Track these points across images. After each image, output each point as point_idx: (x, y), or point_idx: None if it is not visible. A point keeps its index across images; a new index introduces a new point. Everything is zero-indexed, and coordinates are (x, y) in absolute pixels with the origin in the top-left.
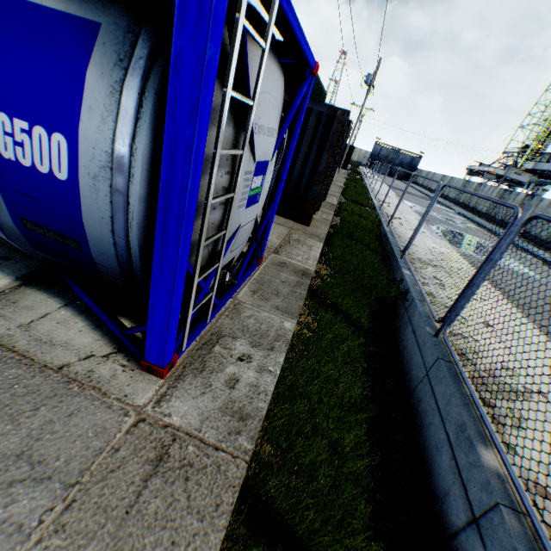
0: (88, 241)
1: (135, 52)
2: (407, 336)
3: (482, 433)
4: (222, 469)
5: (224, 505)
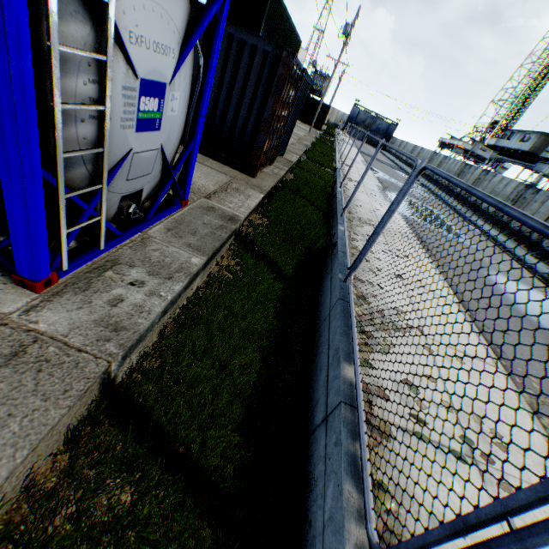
0: None
1: None
2: (327, 283)
3: (352, 355)
4: (81, 366)
5: (73, 392)
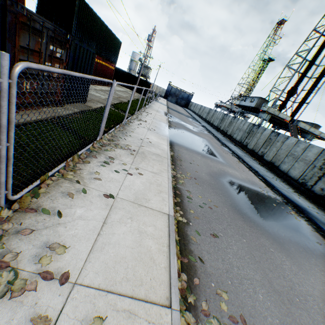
0: None
1: None
2: None
3: None
4: None
5: None
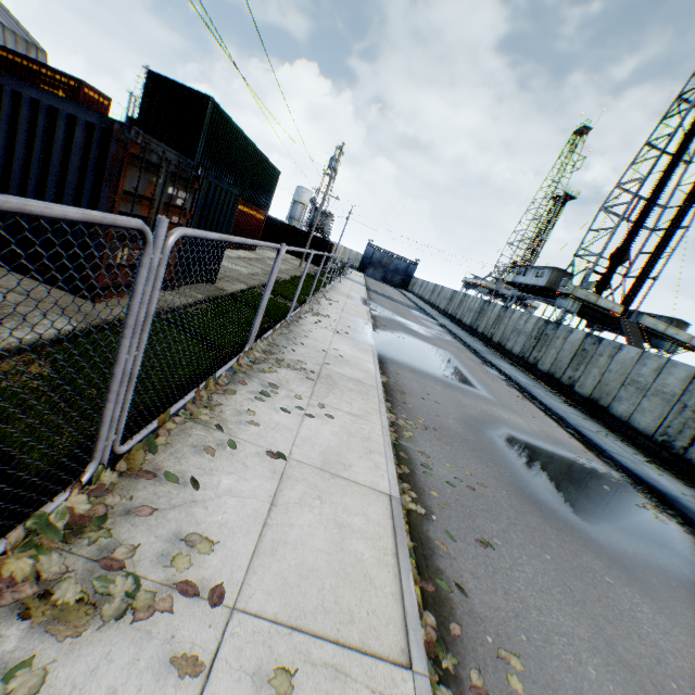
0: None
1: None
2: None
3: None
4: None
5: None
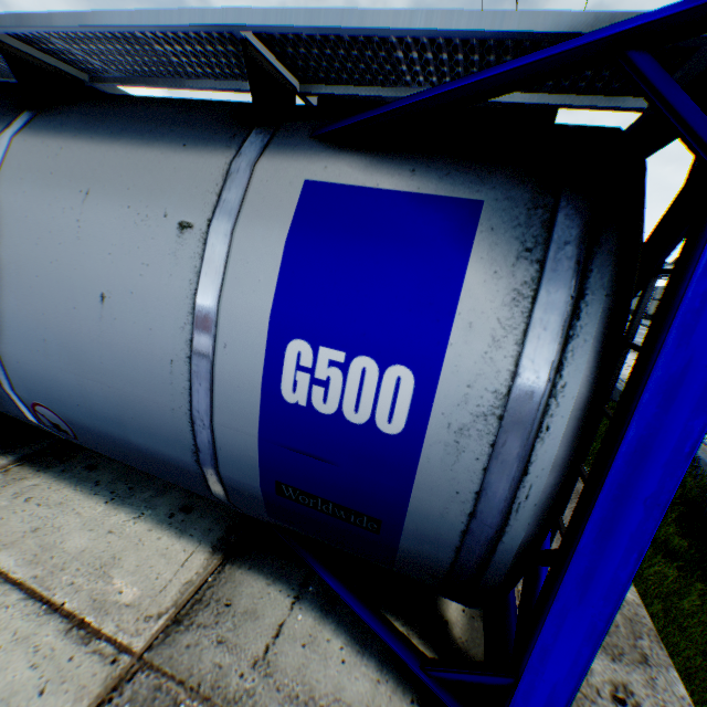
0: (402, 522)
1: (552, 233)
2: None
3: None
4: None
5: None
